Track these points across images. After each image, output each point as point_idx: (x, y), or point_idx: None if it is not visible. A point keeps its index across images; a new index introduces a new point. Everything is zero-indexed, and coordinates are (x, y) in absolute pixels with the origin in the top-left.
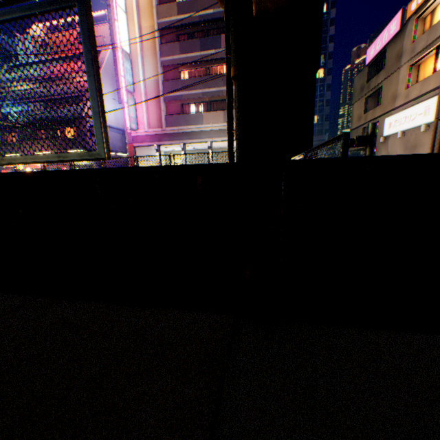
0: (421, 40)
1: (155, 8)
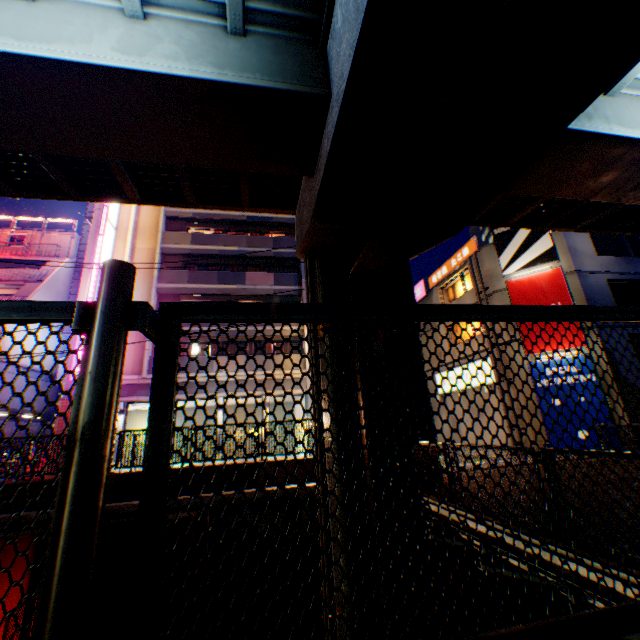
0: None
1: (161, 232)
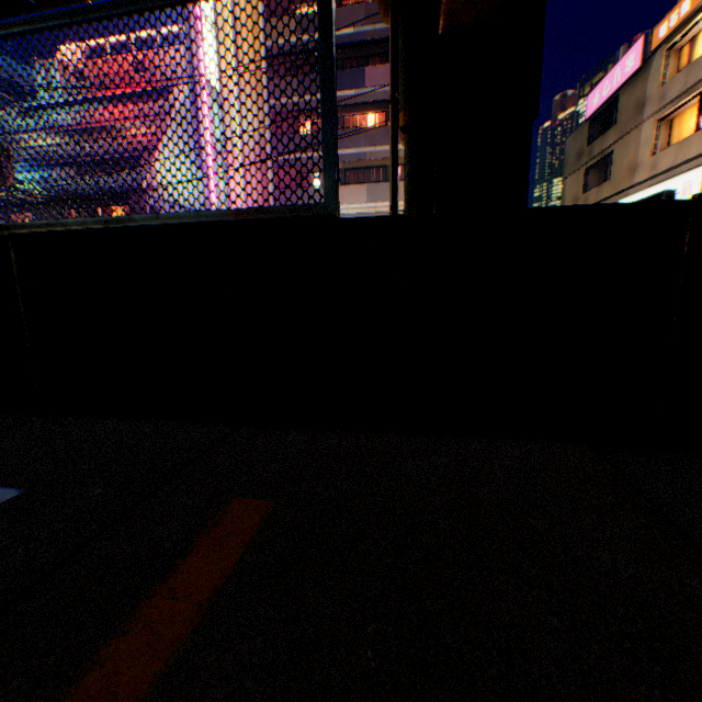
0: (676, 82)
1: (261, 24)
